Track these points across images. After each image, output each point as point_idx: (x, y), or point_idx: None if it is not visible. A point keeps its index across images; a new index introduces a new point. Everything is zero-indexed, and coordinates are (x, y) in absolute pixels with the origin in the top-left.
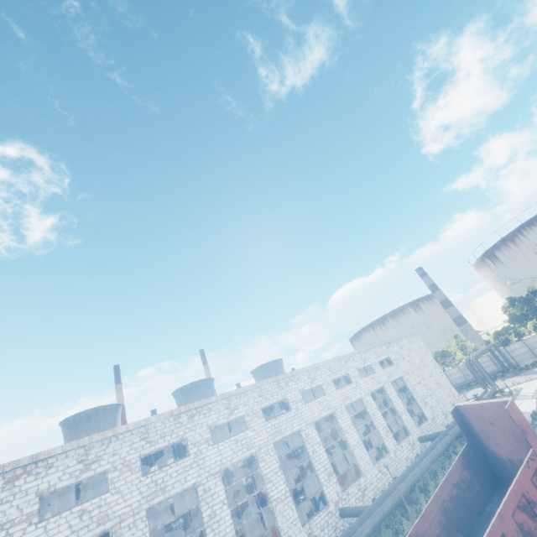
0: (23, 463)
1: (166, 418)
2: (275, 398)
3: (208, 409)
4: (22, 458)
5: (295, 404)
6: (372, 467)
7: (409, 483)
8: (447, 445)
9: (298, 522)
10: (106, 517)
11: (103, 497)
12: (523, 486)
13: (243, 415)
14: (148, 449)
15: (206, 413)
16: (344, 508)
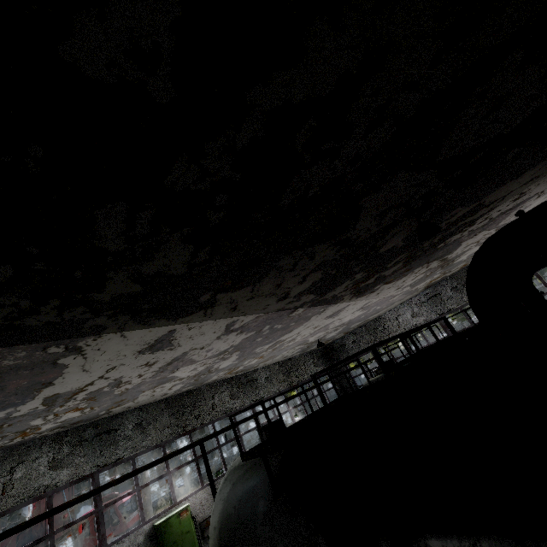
0: None
1: None
2: None
3: None
4: None
5: None
6: (157, 489)
7: (153, 505)
8: (219, 470)
9: None
10: None
11: None
12: (11, 540)
13: None
14: None
15: None
16: None
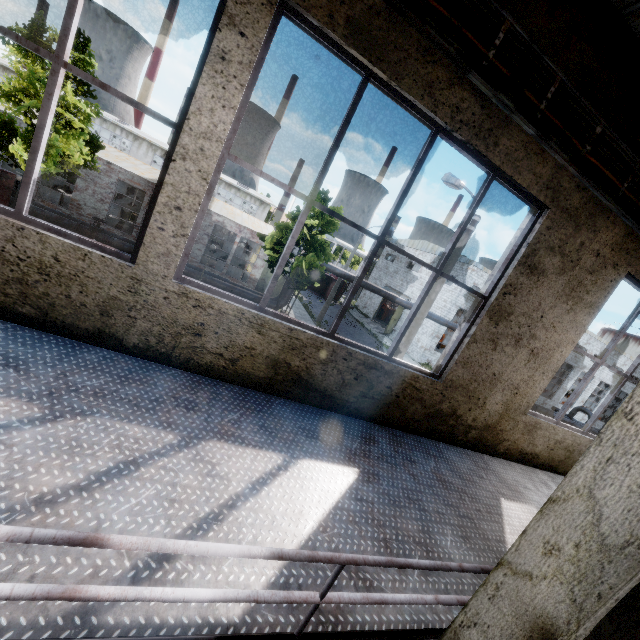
0: None
1: None
2: (638, 375)
3: (620, 356)
4: None
5: None
6: None
7: None
8: None
9: None
10: (577, 363)
11: (581, 356)
12: None
13: (623, 370)
14: (598, 353)
15: (618, 357)
16: None
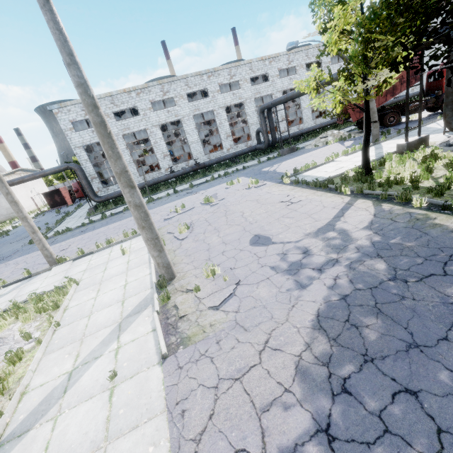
0: (211, 71)
1: (259, 61)
2: (314, 58)
3: (278, 59)
4: (210, 69)
5: (325, 64)
6: None
7: None
8: None
9: (311, 118)
10: (241, 97)
11: (239, 90)
12: (404, 73)
13: (295, 66)
14: (253, 75)
15: (277, 61)
16: (333, 118)
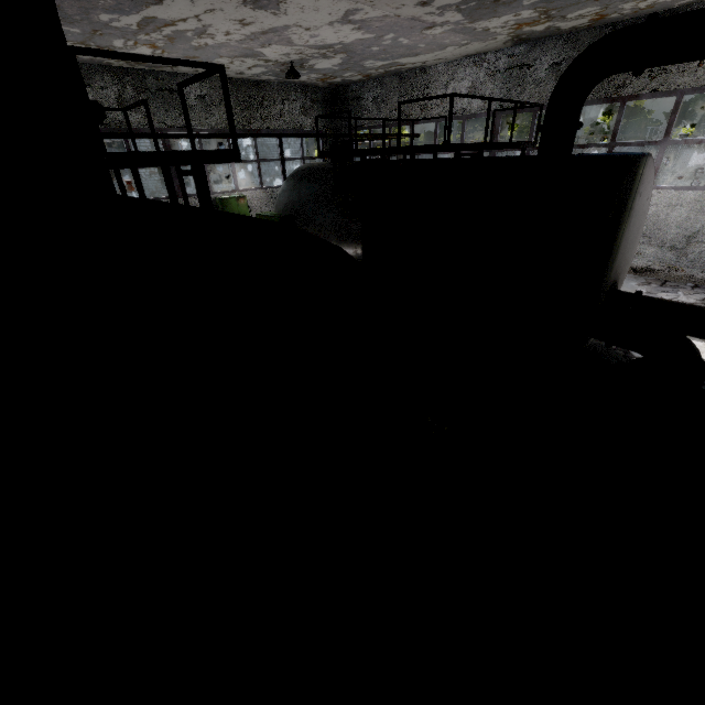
0: None
1: None
2: None
3: None
4: None
5: None
6: None
7: None
8: None
9: None
10: None
11: None
12: None
13: None
14: None
15: None
16: None
